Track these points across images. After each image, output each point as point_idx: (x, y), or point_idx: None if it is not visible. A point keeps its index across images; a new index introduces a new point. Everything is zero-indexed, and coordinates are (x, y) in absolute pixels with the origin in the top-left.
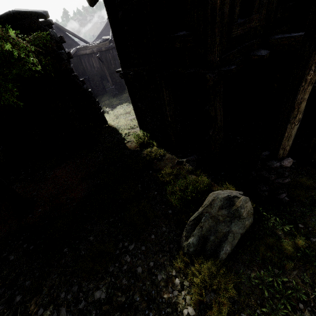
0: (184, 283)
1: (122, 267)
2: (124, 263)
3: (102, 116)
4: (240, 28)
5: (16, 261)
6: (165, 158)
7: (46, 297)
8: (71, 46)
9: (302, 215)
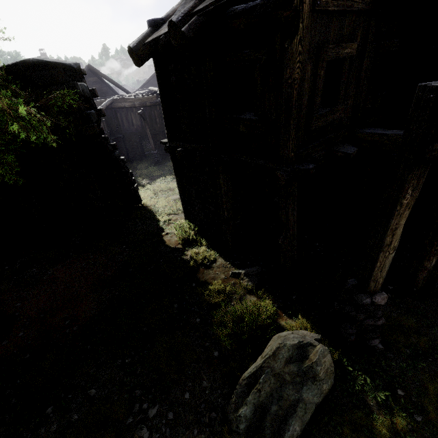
0: None
1: None
2: None
3: (135, 193)
4: (321, 120)
5: None
6: (216, 265)
7: None
8: (107, 94)
9: (402, 375)
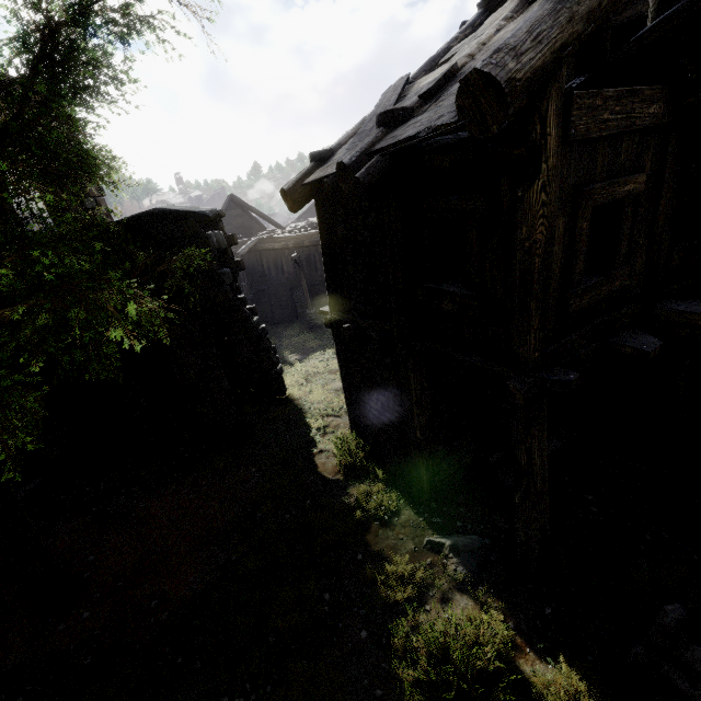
0: None
1: None
2: None
3: (277, 378)
4: (588, 296)
5: None
6: (399, 522)
7: None
8: (251, 230)
9: None
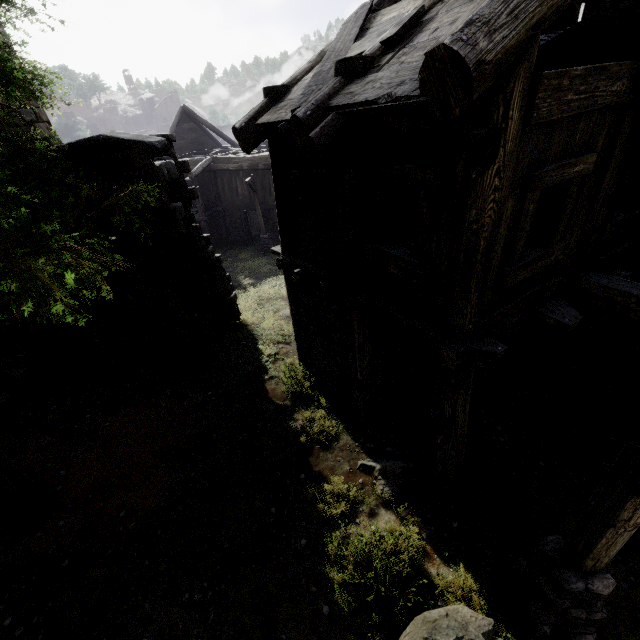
0: None
1: None
2: None
3: (232, 305)
4: (524, 272)
5: None
6: (337, 445)
7: None
8: (205, 146)
9: None
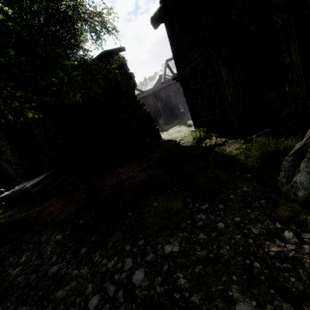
0: (303, 235)
1: (196, 224)
2: (198, 220)
3: (157, 132)
4: None
5: (84, 224)
6: (227, 143)
7: (110, 250)
8: None
9: None
